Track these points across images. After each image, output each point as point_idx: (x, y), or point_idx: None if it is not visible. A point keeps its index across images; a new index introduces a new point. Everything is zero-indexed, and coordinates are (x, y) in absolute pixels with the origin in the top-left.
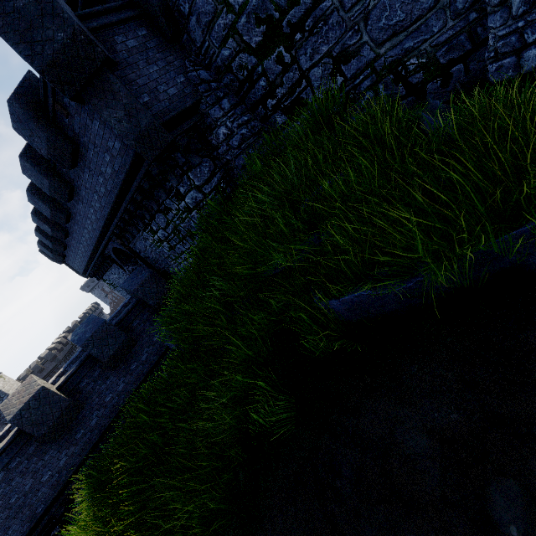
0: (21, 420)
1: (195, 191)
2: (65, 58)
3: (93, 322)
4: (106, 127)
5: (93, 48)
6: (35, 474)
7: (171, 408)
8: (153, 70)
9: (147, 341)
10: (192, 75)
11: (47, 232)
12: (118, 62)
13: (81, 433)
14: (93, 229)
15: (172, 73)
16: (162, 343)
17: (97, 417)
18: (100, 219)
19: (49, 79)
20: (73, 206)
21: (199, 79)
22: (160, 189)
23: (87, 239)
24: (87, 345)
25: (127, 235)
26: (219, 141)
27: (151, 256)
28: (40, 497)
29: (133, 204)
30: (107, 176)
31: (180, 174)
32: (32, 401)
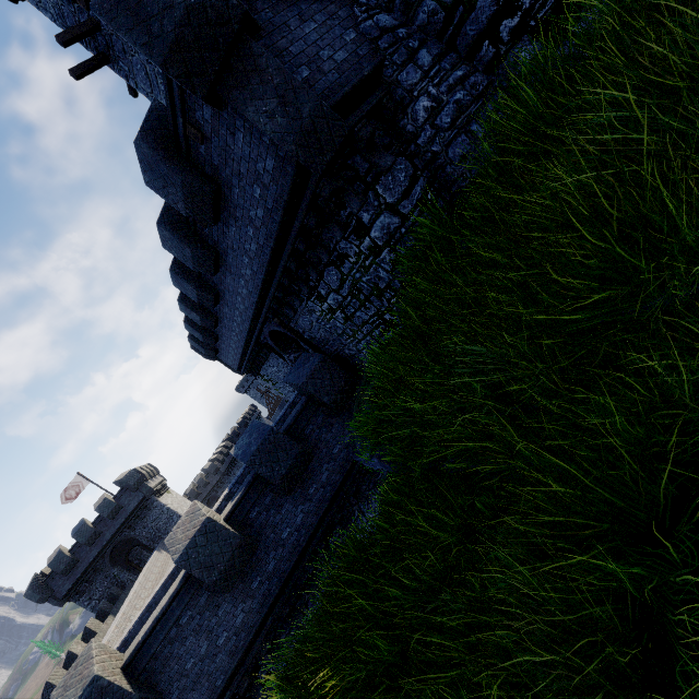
0: (188, 561)
1: (387, 214)
2: (191, 31)
3: (257, 430)
4: (253, 138)
5: (226, 3)
6: (210, 633)
7: (402, 582)
8: (310, 30)
9: (326, 454)
10: (366, 27)
11: (196, 322)
12: (261, 26)
13: (258, 581)
14: (245, 308)
15: (336, 29)
16: (345, 457)
17: (274, 560)
18: (253, 293)
19: (174, 73)
20: (220, 281)
21: (378, 29)
22: (331, 226)
23: (239, 324)
24: (253, 462)
25: (286, 311)
26: (417, 125)
27: (318, 336)
28: (219, 665)
29: (294, 260)
30: (258, 223)
31: (362, 191)
32: (198, 537)
